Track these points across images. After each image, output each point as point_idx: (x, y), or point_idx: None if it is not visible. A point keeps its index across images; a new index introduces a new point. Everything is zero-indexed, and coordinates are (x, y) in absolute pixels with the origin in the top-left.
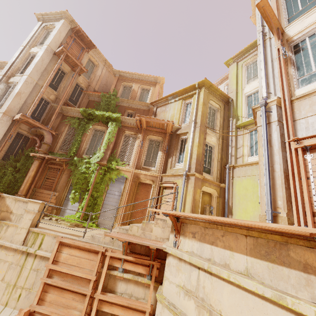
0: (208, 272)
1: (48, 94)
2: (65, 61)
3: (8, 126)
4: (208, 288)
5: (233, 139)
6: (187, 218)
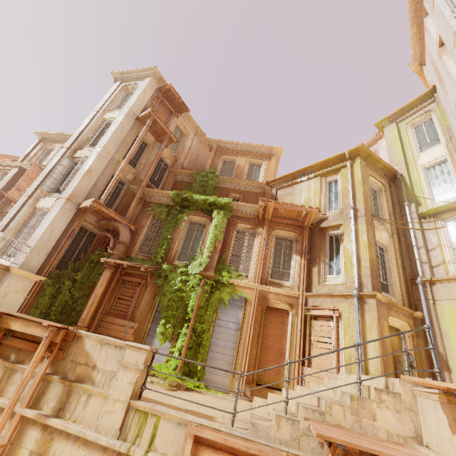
0: None
1: (125, 172)
2: (149, 129)
3: (70, 217)
4: None
5: (417, 235)
6: None
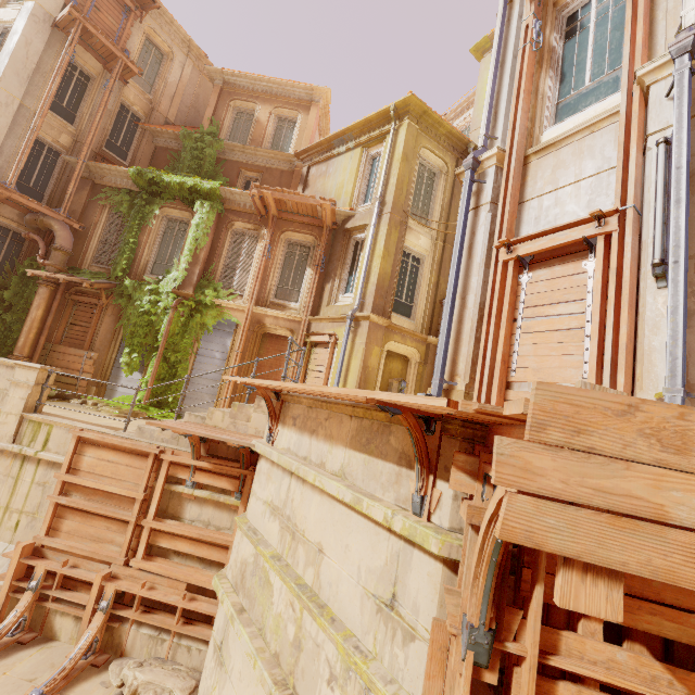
0: (300, 478)
1: (54, 131)
2: (85, 47)
3: None
4: (297, 501)
5: None
6: (290, 393)
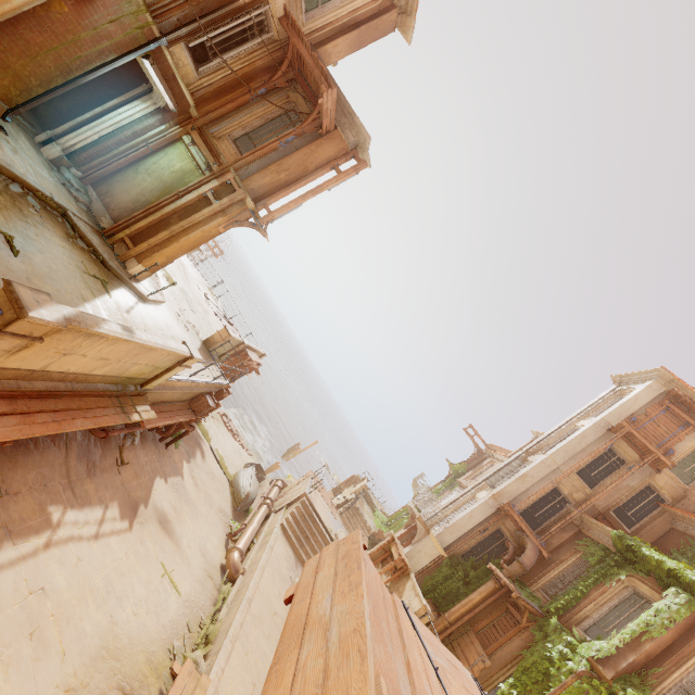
0: None
1: (572, 488)
2: (627, 443)
3: (489, 513)
4: None
5: None
6: None
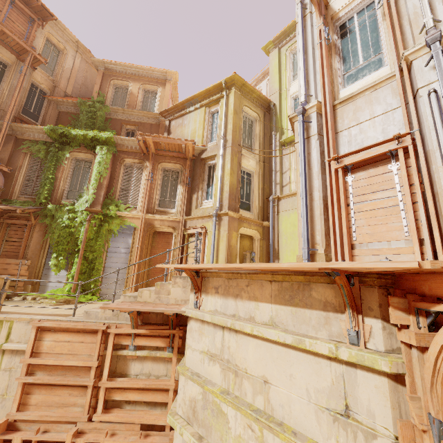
0: (233, 330)
1: None
2: (2, 44)
3: None
4: (233, 348)
5: (277, 161)
6: (209, 271)
